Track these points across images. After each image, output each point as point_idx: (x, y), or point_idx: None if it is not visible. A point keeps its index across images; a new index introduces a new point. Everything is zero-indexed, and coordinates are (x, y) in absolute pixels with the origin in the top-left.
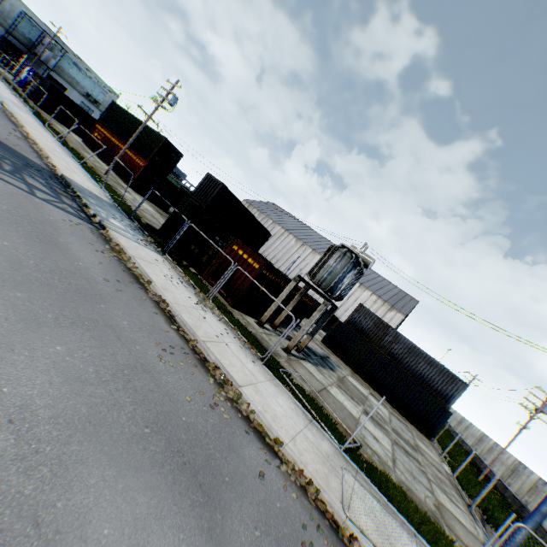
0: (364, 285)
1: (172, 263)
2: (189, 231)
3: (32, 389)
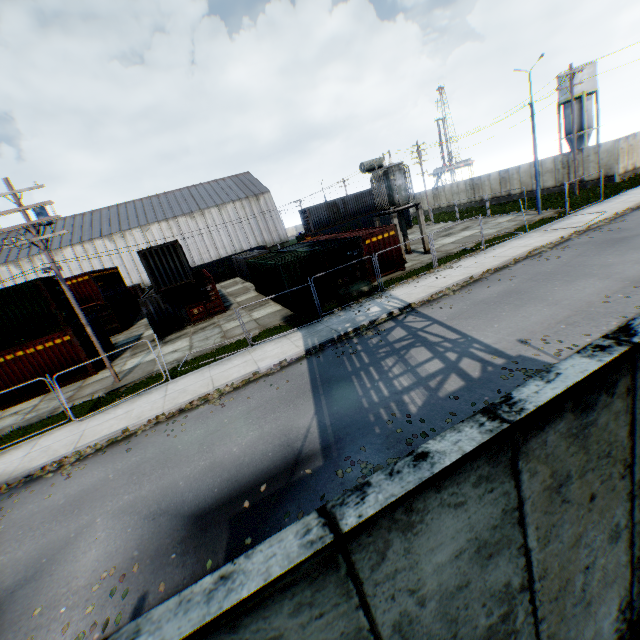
0: (219, 204)
1: (397, 286)
2: (322, 278)
3: (639, 254)
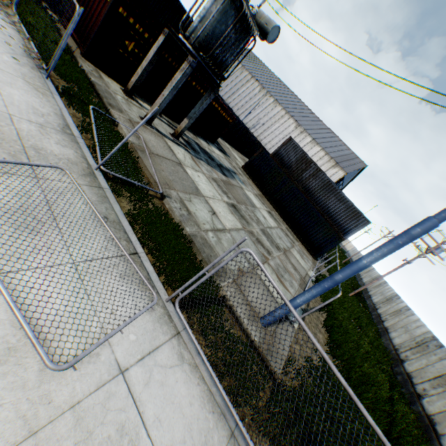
0: (316, 140)
1: None
2: None
3: None
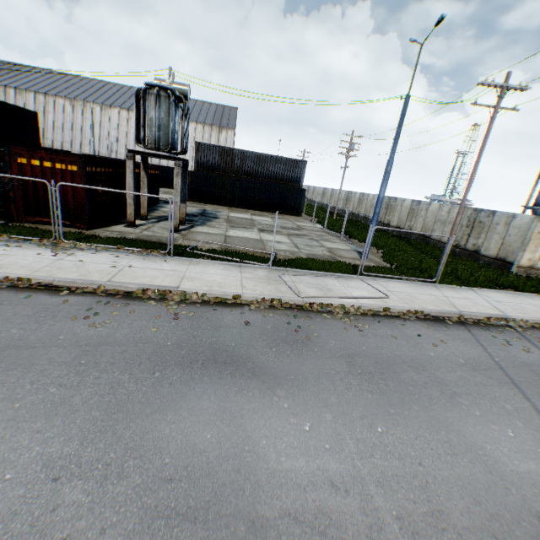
0: None
1: None
2: None
3: (31, 451)
